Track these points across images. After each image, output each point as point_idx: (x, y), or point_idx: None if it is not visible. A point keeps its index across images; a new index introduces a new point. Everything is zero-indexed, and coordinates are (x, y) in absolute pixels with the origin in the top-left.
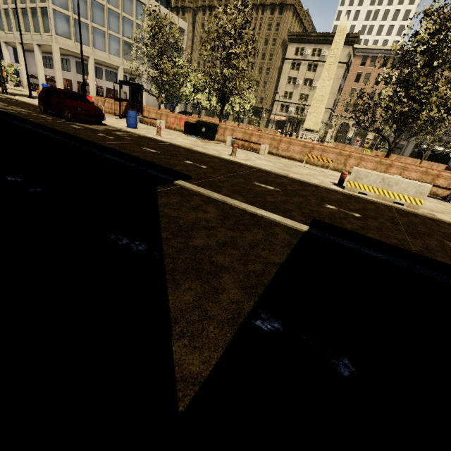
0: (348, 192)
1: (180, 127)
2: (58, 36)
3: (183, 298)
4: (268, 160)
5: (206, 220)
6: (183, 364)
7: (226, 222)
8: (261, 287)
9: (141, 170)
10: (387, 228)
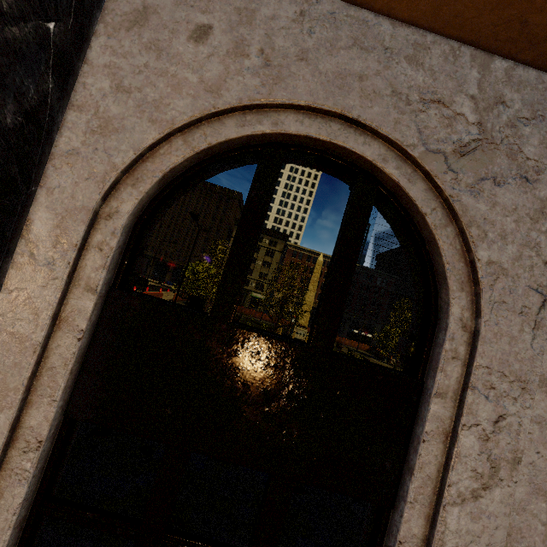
0: None
1: None
2: None
3: None
4: None
5: None
6: None
7: None
8: None
9: None
10: None
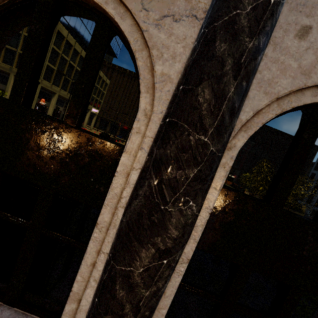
0: None
1: None
2: (44, 80)
3: None
4: None
5: None
6: None
7: None
8: None
9: None
10: None
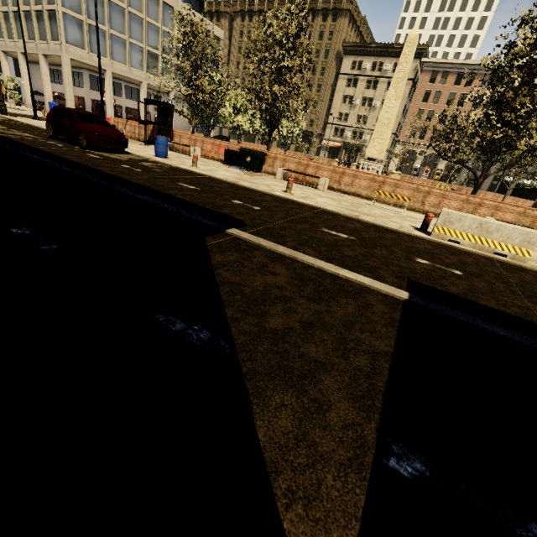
0: (436, 240)
1: (219, 155)
2: (69, 45)
3: (278, 423)
4: (329, 197)
5: (277, 286)
6: None
7: (304, 289)
8: (378, 395)
9: (182, 214)
10: (500, 291)
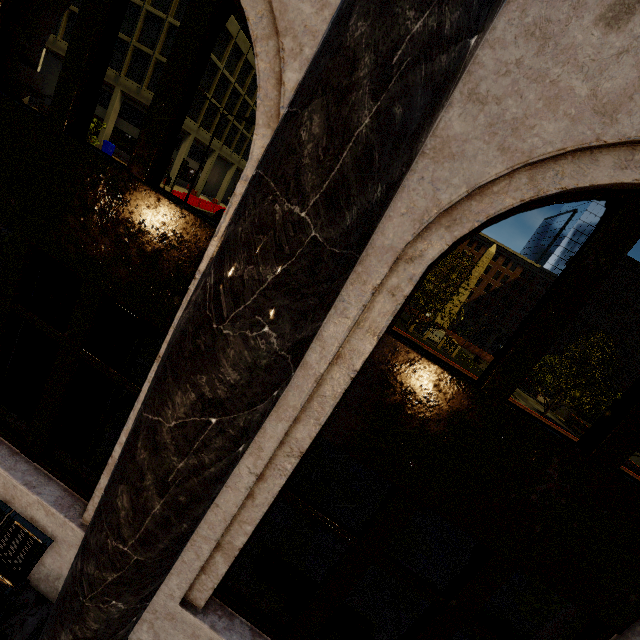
0: None
1: None
2: None
3: None
4: None
5: None
6: None
7: None
8: None
9: None
10: None
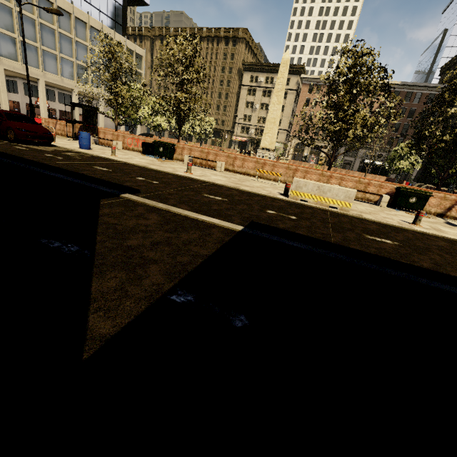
0: (291, 200)
1: (138, 147)
2: (3, 58)
3: (107, 284)
4: (223, 176)
5: (145, 225)
6: (95, 329)
7: (165, 226)
8: (184, 272)
9: (87, 186)
10: (317, 226)
